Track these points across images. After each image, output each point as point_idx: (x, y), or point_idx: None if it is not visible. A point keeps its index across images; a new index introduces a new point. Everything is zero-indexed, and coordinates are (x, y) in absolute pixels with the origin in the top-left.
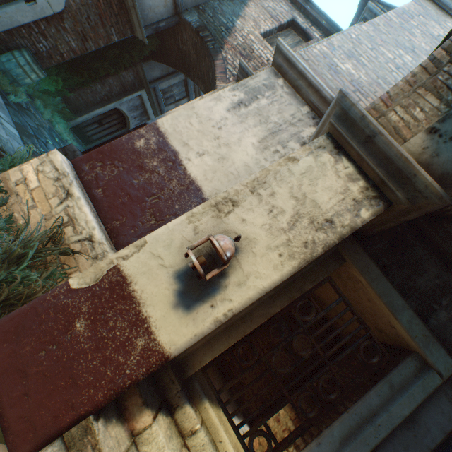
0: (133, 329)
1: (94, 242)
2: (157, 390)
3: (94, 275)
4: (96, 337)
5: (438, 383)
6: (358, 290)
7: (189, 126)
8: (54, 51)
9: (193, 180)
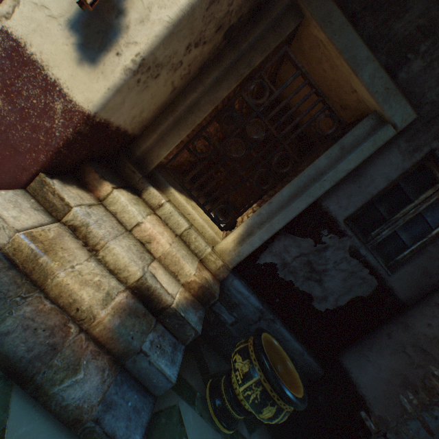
0: (47, 95)
1: None
2: (122, 180)
3: None
4: (17, 110)
5: (391, 136)
6: (321, 60)
7: None
8: None
9: None
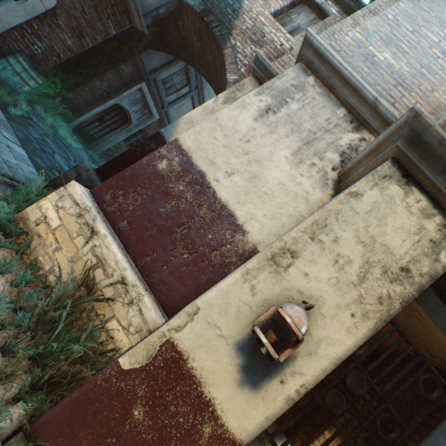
0: (196, 414)
1: (128, 285)
2: None
3: (146, 352)
4: (157, 426)
5: None
6: (411, 316)
7: (214, 141)
8: (50, 52)
9: (224, 204)
